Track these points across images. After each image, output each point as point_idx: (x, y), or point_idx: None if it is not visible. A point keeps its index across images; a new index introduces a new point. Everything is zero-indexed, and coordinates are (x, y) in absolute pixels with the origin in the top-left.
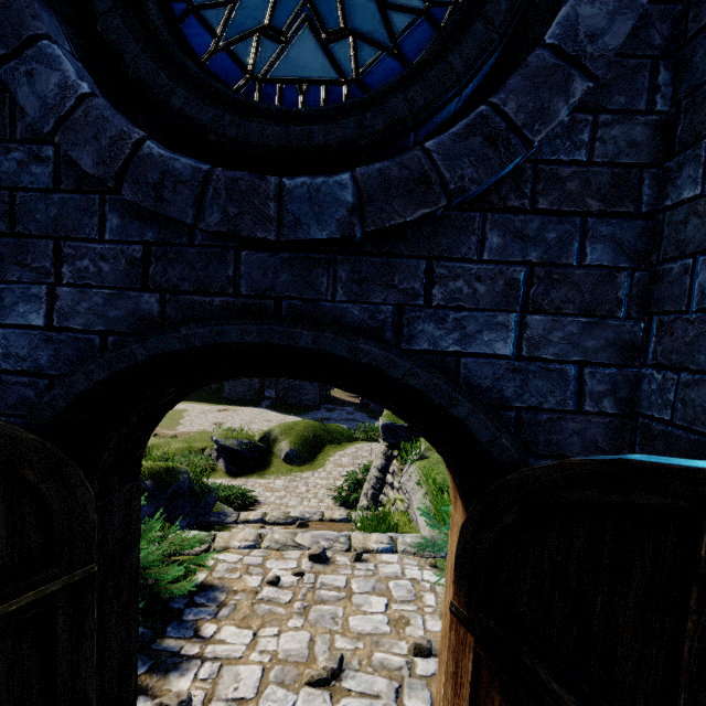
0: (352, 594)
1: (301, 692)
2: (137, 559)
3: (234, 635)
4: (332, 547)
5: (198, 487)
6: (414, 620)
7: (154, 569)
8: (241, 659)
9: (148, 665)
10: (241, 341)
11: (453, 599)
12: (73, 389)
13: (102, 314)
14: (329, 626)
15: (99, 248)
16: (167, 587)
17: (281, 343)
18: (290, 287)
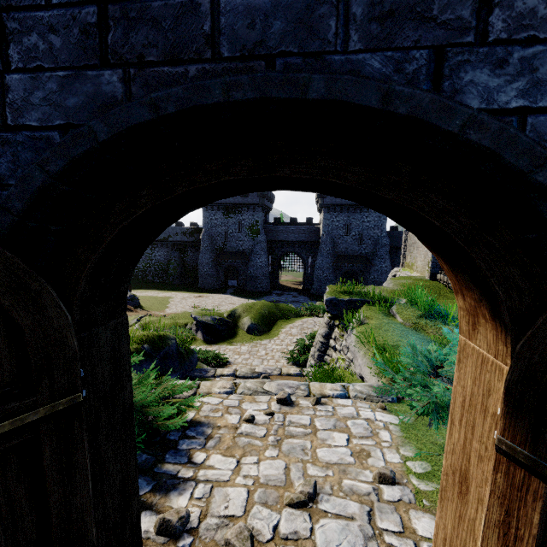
0: (316, 430)
1: (283, 512)
2: (130, 394)
3: (221, 462)
4: (295, 393)
5: (183, 350)
6: (374, 453)
7: (152, 408)
8: (228, 482)
9: (151, 485)
10: (227, 99)
11: (502, 436)
12: (28, 186)
13: (58, 105)
14: (300, 456)
15: (47, 17)
16: (163, 422)
17: (283, 96)
18: (285, 38)
